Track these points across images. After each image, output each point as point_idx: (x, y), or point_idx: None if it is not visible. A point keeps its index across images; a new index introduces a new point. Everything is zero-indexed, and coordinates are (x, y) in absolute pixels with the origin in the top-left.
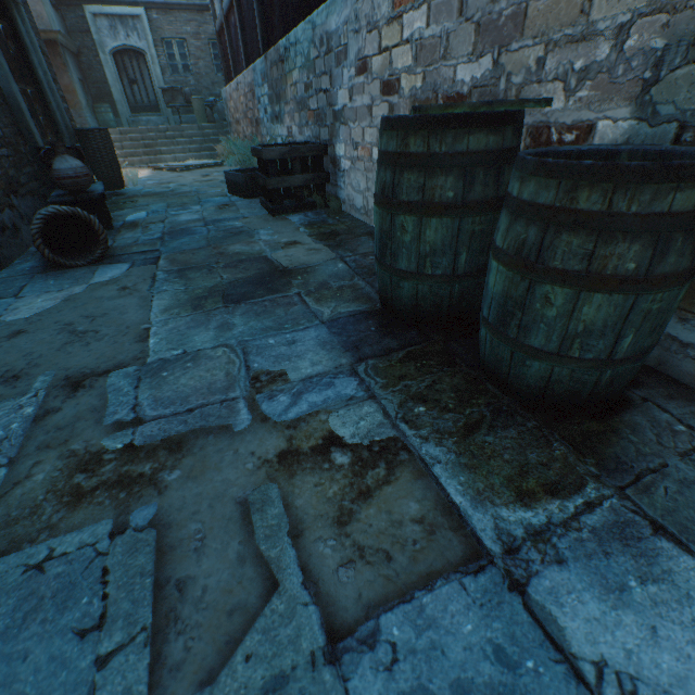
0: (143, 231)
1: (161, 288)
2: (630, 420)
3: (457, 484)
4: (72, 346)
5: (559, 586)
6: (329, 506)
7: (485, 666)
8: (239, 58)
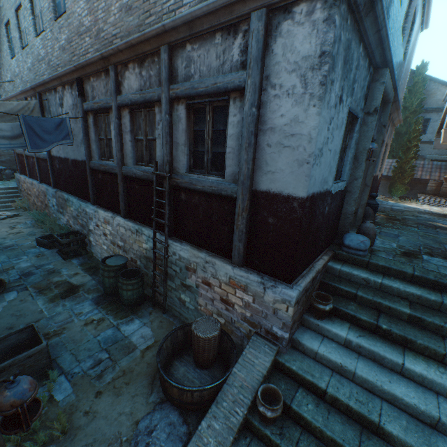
0: (8, 275)
1: (37, 298)
2: (141, 306)
3: (113, 320)
4: (21, 318)
5: (122, 326)
6: (94, 327)
7: (112, 333)
8: (34, 173)
